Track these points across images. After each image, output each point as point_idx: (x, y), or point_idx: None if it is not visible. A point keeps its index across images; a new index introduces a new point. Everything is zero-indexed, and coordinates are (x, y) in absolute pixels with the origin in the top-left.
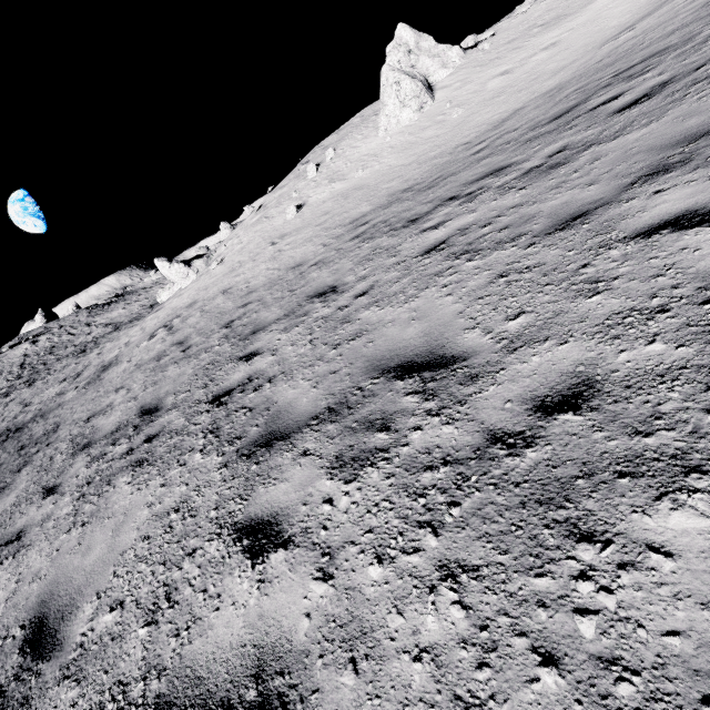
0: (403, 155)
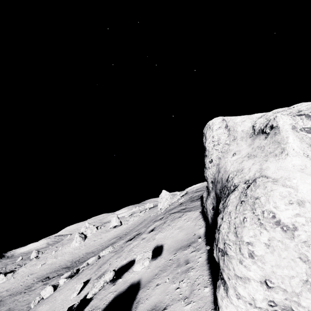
0: (68, 256)
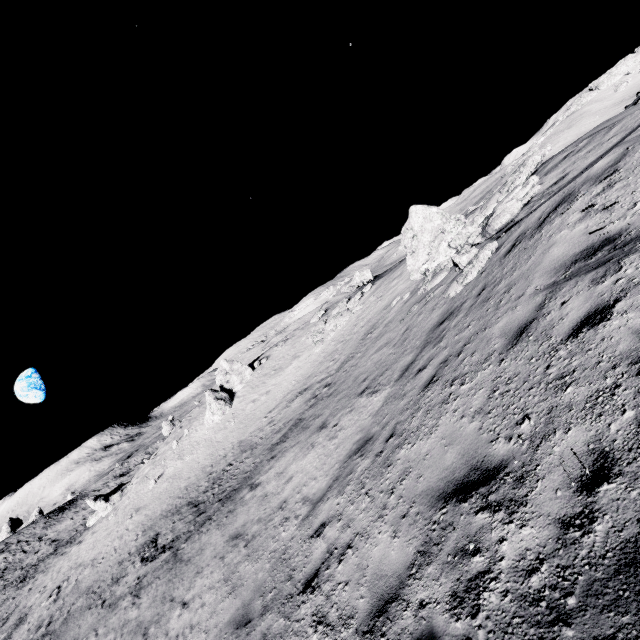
0: (205, 451)
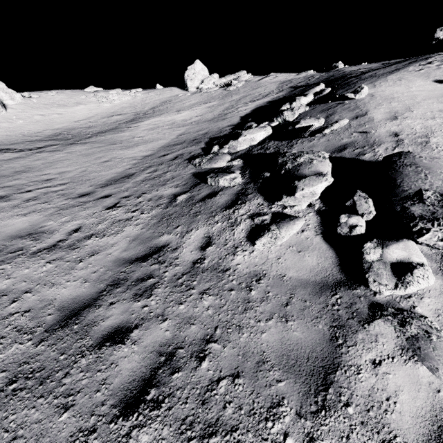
0: None
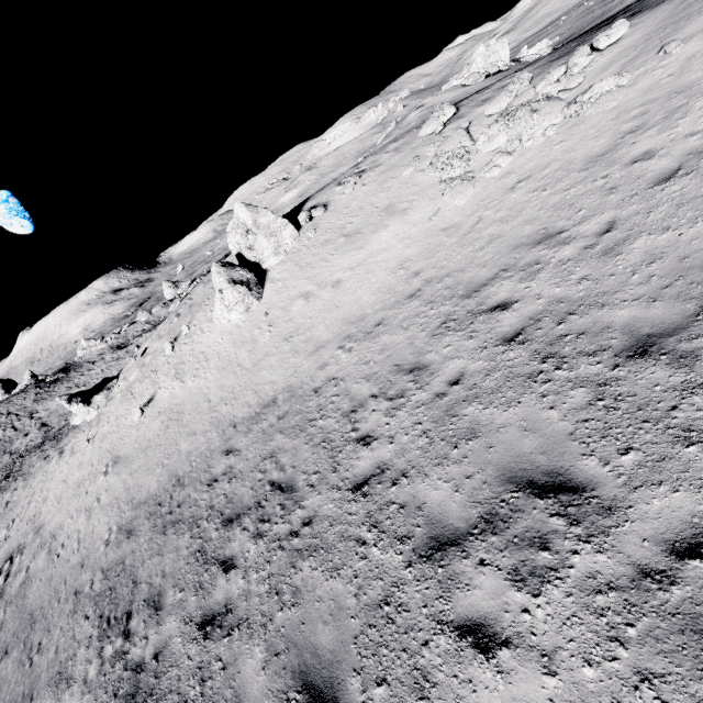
0: (219, 379)
